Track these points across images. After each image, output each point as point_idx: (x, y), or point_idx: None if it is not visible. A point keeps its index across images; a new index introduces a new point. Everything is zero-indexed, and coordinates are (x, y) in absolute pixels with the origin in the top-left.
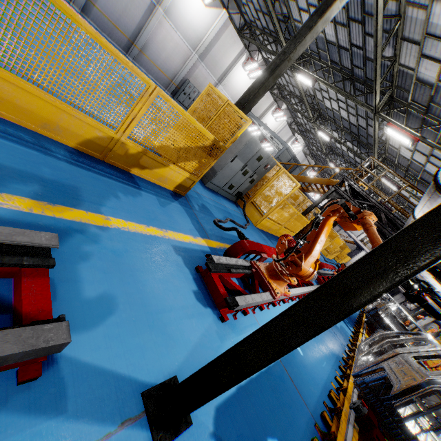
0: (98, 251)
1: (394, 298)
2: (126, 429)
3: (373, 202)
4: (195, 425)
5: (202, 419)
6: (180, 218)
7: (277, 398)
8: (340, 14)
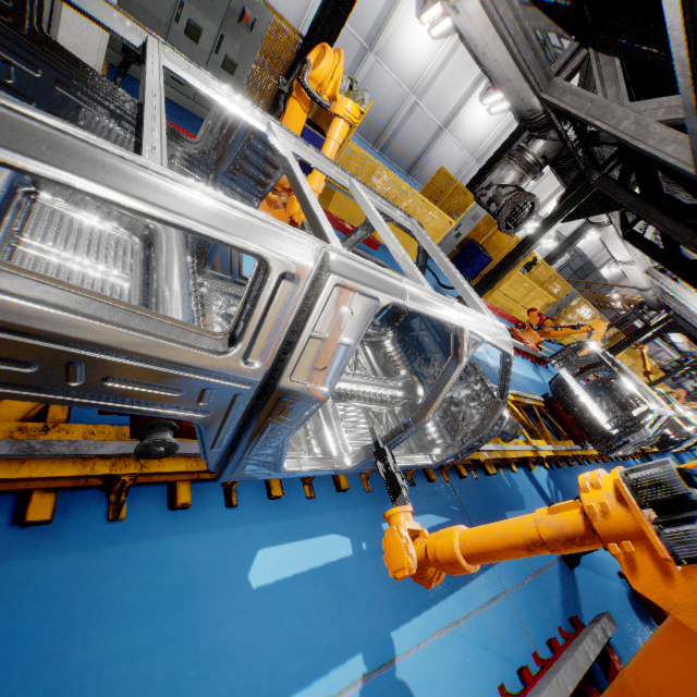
0: None
1: None
2: None
3: None
4: None
5: None
6: None
7: None
8: None
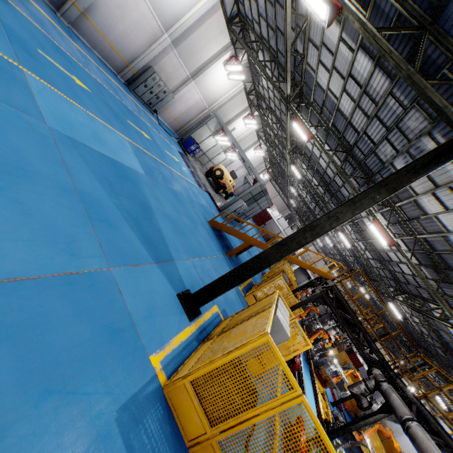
0: None
1: None
2: None
3: (355, 321)
4: None
5: None
6: None
7: None
8: (368, 104)
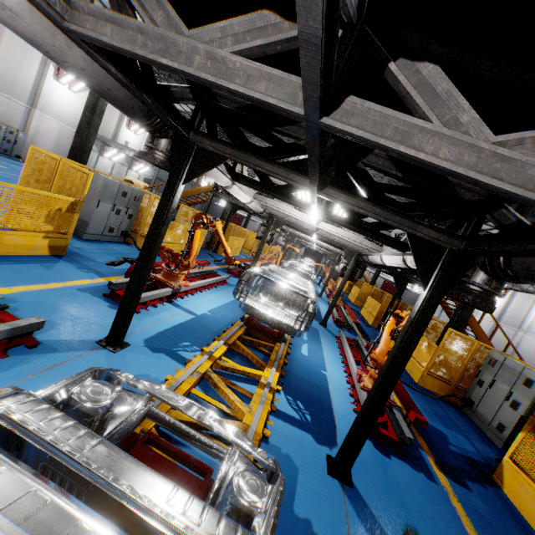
0: (22, 305)
1: (322, 262)
2: (94, 351)
3: None
4: (133, 346)
5: (136, 344)
6: (72, 271)
7: (188, 332)
8: None
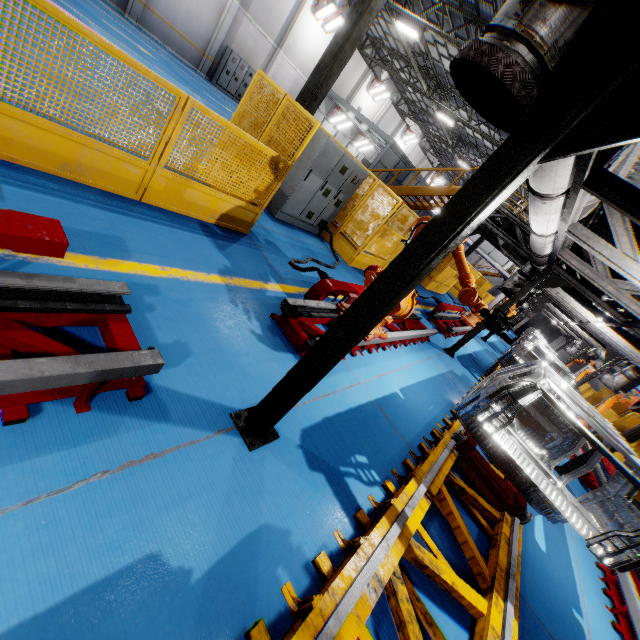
0: (162, 302)
1: (554, 343)
2: (222, 436)
3: (506, 214)
4: (282, 439)
5: (289, 436)
6: (246, 262)
7: (368, 429)
8: None
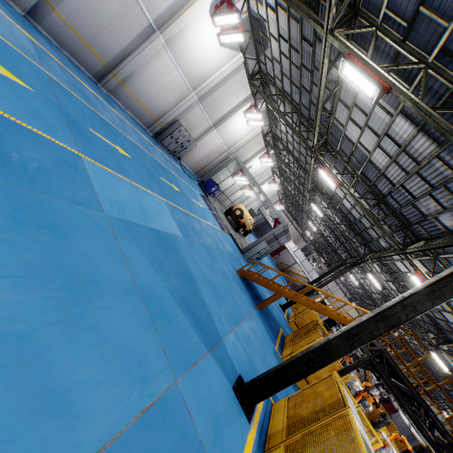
0: None
1: None
2: None
3: (413, 393)
4: None
5: None
6: None
7: None
8: (407, 161)
